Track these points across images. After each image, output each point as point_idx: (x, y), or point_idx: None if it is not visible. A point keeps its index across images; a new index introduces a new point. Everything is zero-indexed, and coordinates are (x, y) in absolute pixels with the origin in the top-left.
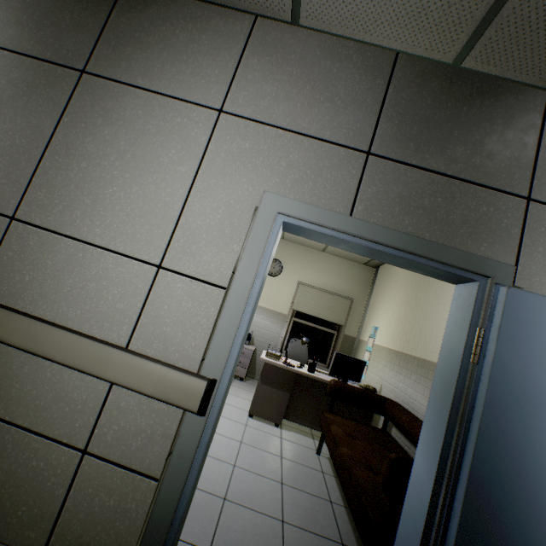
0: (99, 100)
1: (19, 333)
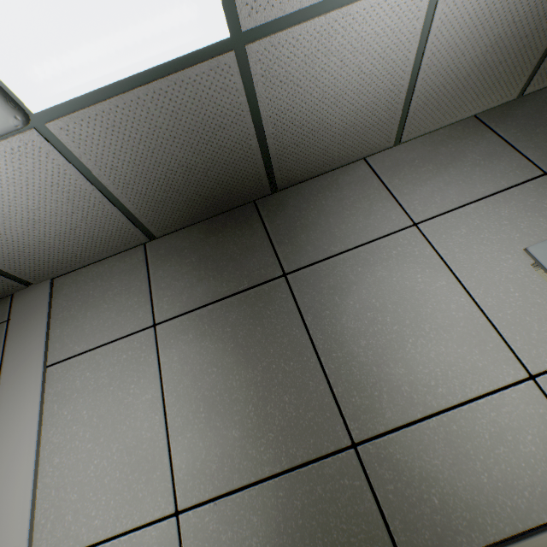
0: (318, 284)
1: None
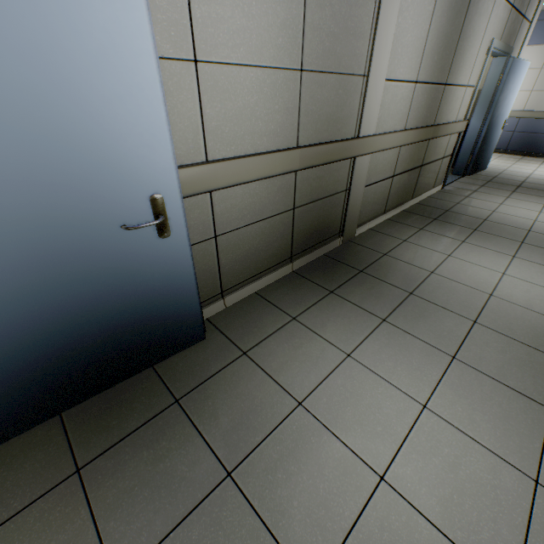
0: None
1: (444, 132)
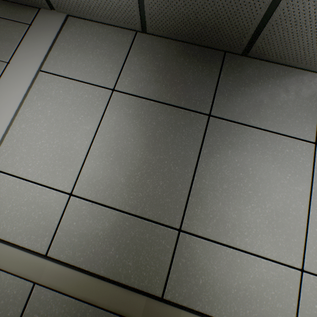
0: (225, 136)
1: None
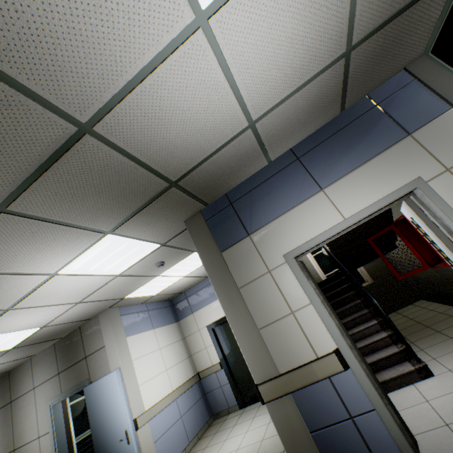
0: (16, 406)
1: None
